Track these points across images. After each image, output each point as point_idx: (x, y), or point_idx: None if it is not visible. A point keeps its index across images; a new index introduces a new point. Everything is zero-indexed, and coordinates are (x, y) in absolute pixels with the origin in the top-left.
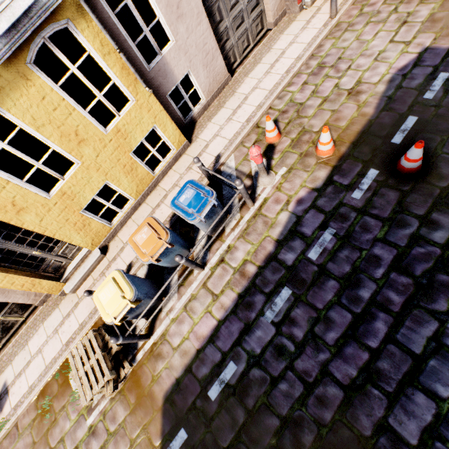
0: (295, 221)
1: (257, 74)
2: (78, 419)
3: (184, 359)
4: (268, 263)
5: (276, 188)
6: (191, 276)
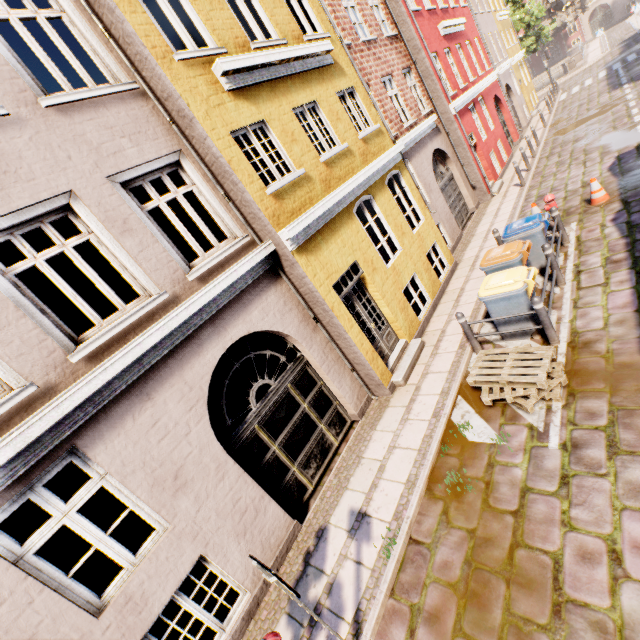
0: (625, 224)
1: (485, 222)
2: (531, 455)
3: (627, 324)
4: (633, 245)
5: (580, 229)
6: (554, 296)
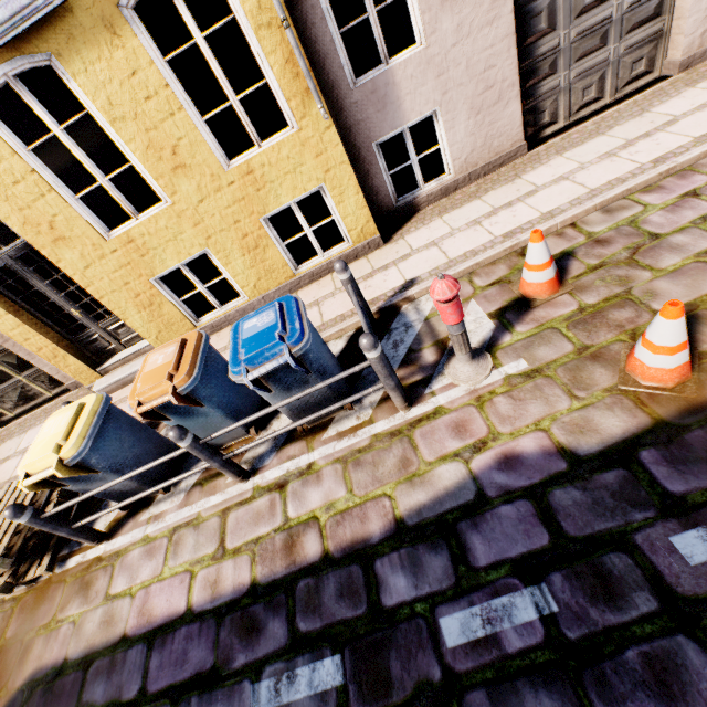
0: (468, 503)
1: (584, 152)
2: None
3: (99, 632)
4: (347, 560)
5: (477, 398)
6: (222, 478)
